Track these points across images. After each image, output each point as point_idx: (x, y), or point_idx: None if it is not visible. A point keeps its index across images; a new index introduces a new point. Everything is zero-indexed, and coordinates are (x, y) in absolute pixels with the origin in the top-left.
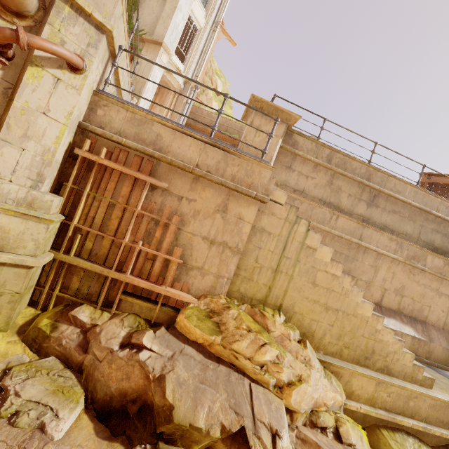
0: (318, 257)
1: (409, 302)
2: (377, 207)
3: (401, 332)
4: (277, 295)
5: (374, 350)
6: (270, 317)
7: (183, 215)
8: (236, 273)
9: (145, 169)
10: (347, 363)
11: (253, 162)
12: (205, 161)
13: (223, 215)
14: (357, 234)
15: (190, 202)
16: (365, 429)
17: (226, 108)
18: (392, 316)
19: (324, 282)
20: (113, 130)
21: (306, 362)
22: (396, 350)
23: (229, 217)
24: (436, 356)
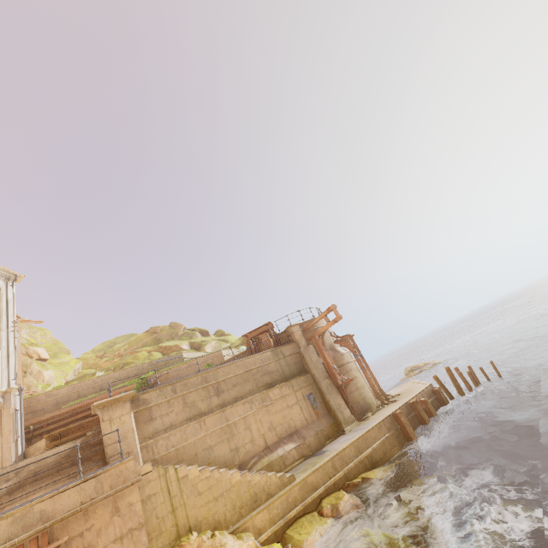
0: (192, 477)
1: (281, 428)
2: (223, 392)
3: (287, 451)
4: (183, 523)
5: (256, 493)
6: (186, 542)
7: (90, 542)
8: (149, 539)
9: (44, 542)
10: (248, 516)
11: (118, 466)
12: (86, 495)
13: (118, 514)
14: (223, 419)
15: (90, 529)
16: (279, 541)
17: (63, 357)
18: (278, 446)
19: (204, 487)
20: (2, 541)
21: (220, 544)
22: (265, 480)
23: (123, 512)
24: (314, 444)
